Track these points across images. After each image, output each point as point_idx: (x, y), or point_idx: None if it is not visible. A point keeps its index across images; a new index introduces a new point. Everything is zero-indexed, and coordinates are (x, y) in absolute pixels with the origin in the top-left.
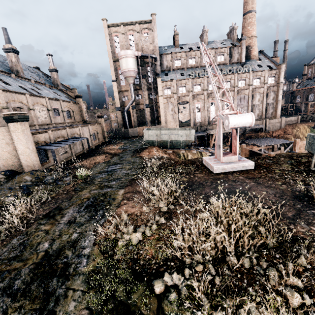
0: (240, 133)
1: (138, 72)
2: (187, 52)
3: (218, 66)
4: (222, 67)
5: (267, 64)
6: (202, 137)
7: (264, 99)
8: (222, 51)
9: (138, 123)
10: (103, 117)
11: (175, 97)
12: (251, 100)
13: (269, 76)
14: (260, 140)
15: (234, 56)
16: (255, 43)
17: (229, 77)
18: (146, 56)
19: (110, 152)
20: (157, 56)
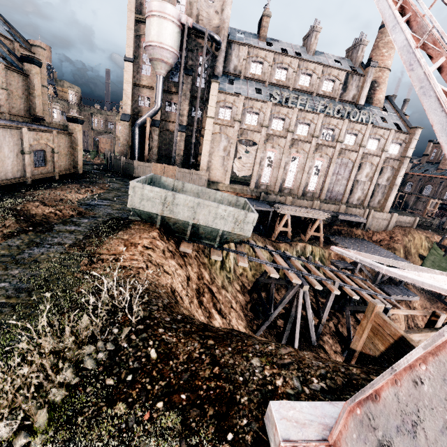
0: (326, 221)
1: (180, 60)
2: (278, 54)
3: (321, 97)
4: (327, 101)
5: (394, 120)
6: (263, 211)
7: (375, 175)
8: (334, 74)
9: (159, 155)
10: (80, 123)
11: (236, 127)
12: (356, 171)
13: (394, 141)
14: (355, 243)
15: (350, 90)
16: (385, 79)
17: (335, 121)
18: (202, 33)
19: (33, 212)
20: (223, 41)
